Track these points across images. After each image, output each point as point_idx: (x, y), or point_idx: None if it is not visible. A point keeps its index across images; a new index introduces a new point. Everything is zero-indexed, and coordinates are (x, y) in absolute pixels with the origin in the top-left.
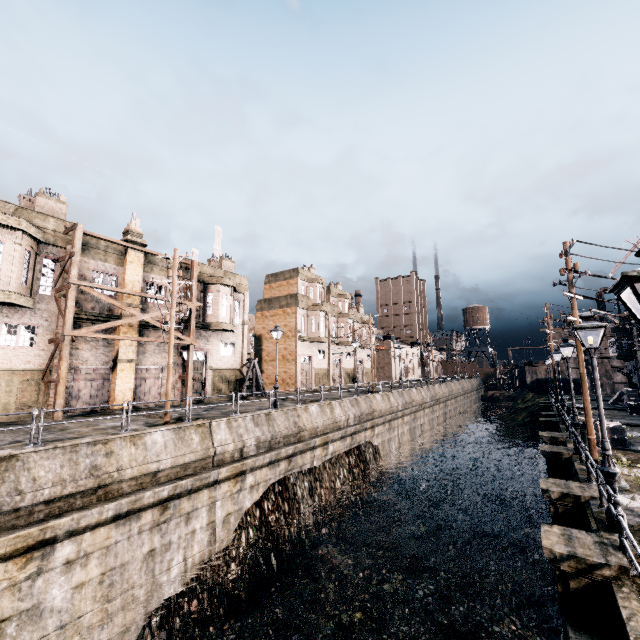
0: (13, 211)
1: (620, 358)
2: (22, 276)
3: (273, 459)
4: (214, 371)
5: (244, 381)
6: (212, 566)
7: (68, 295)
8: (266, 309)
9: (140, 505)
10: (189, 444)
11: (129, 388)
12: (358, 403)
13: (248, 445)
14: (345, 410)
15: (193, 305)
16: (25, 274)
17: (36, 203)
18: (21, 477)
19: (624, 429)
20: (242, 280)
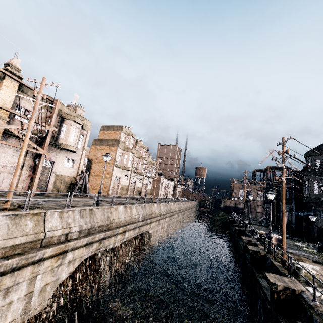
0: None
1: (265, 201)
2: None
3: (89, 241)
4: (57, 175)
5: (76, 185)
6: None
7: None
8: (98, 145)
9: None
10: (22, 228)
11: None
12: (145, 208)
13: (73, 231)
14: (138, 211)
15: (50, 128)
16: None
17: None
18: None
19: None
20: (88, 123)
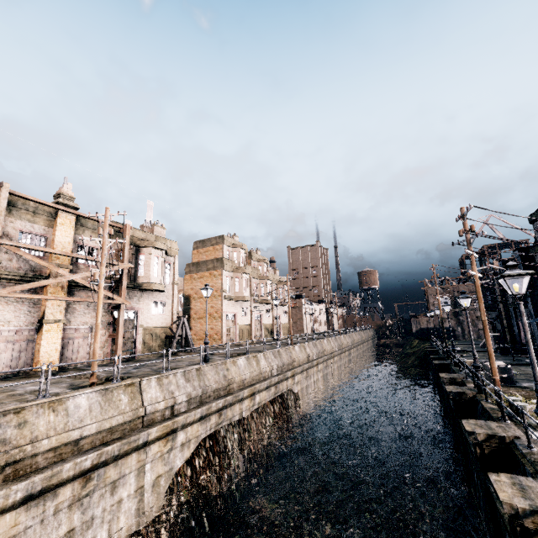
0: None
1: (486, 309)
2: None
3: (204, 414)
4: (145, 329)
5: (174, 338)
6: (140, 537)
7: None
8: (194, 272)
9: (57, 480)
10: (117, 405)
11: (55, 349)
12: (280, 354)
13: (179, 402)
14: (269, 361)
15: (125, 266)
16: None
17: None
18: None
19: (510, 368)
20: (173, 244)
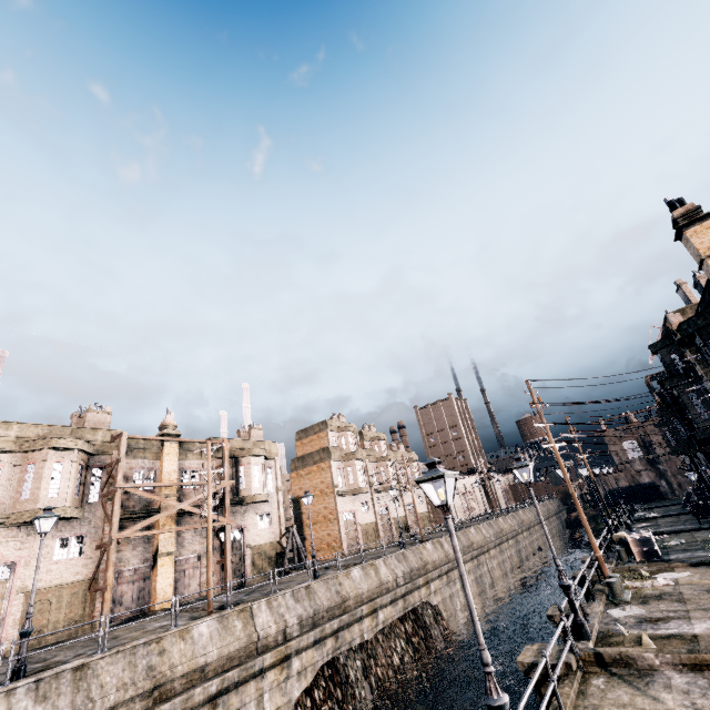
0: (70, 432)
1: (673, 454)
2: (76, 489)
3: (318, 637)
4: (253, 548)
5: (285, 554)
6: None
7: (115, 499)
8: (300, 467)
9: (192, 703)
10: (233, 632)
11: (169, 584)
12: (406, 557)
13: (290, 625)
14: (392, 568)
15: (226, 483)
16: (78, 487)
17: (86, 419)
18: (92, 685)
19: (650, 539)
20: (271, 446)
